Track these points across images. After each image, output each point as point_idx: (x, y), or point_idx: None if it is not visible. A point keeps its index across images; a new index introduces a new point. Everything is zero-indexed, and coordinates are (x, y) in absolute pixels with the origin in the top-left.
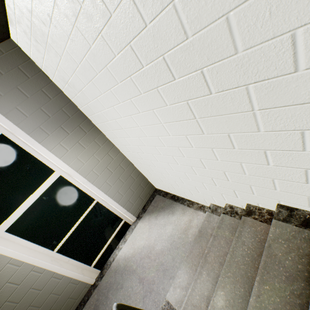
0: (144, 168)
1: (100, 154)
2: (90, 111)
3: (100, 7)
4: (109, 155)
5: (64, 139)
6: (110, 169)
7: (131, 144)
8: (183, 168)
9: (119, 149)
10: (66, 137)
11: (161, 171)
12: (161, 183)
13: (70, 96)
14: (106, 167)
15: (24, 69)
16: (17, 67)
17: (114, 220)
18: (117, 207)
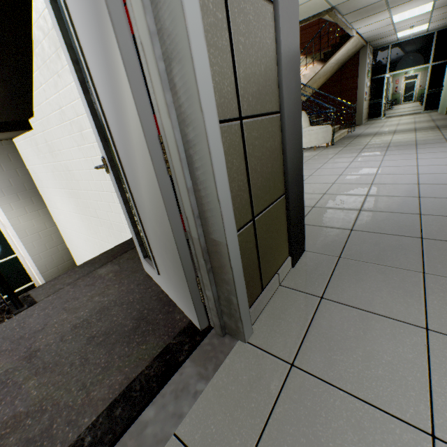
0: (70, 243)
1: (39, 221)
2: (44, 192)
3: (55, 168)
4: (45, 224)
5: (15, 202)
6: (41, 235)
7: (63, 221)
8: (84, 243)
9: (56, 223)
10: (17, 201)
11: (77, 246)
12: (80, 259)
13: (35, 179)
14: (38, 232)
15: (11, 156)
16: (8, 154)
17: (24, 278)
18: (32, 265)
